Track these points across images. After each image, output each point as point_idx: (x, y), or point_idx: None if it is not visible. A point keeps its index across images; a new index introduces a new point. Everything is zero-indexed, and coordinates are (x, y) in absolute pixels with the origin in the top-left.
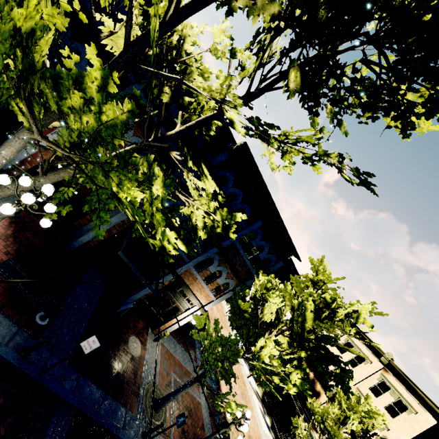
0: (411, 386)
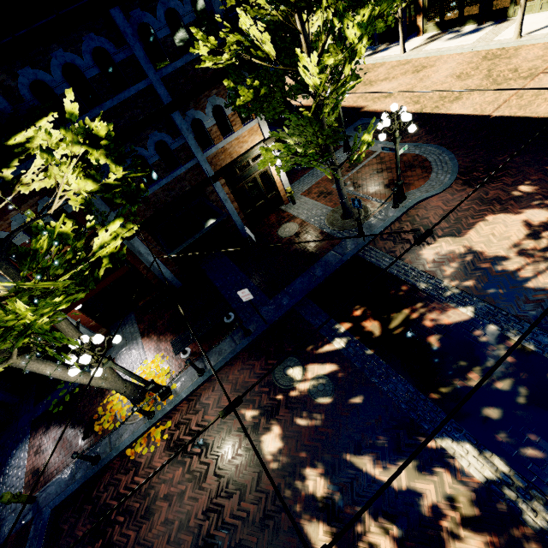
0: None
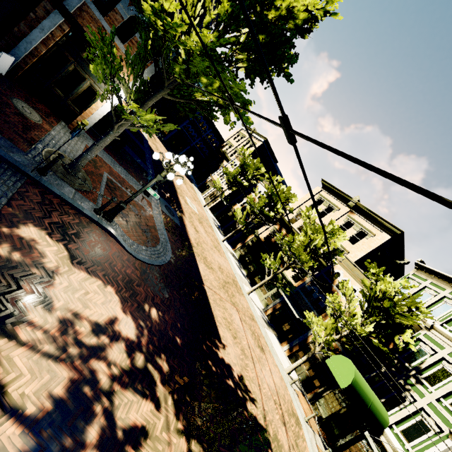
0: (373, 217)
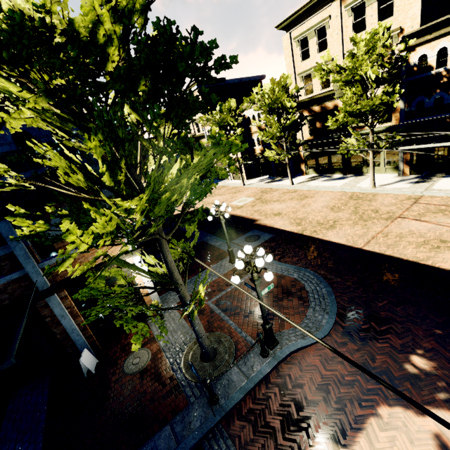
0: None
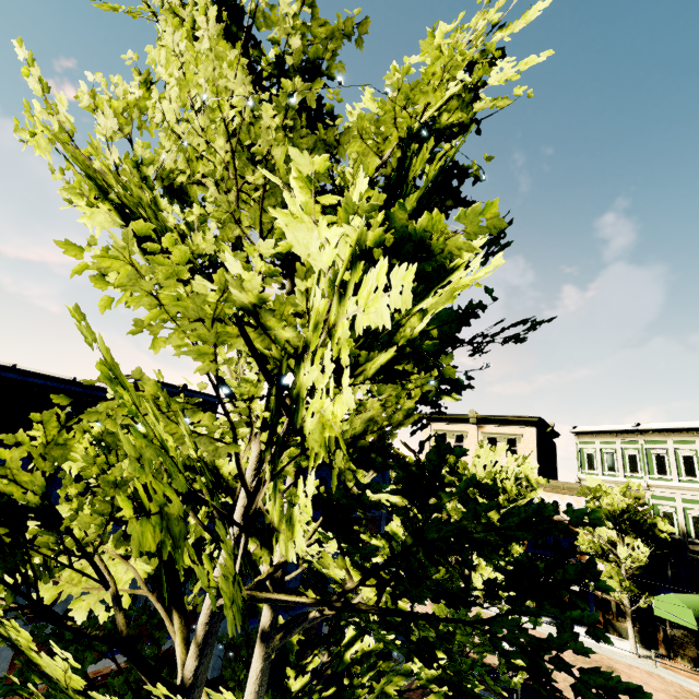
0: (503, 419)
